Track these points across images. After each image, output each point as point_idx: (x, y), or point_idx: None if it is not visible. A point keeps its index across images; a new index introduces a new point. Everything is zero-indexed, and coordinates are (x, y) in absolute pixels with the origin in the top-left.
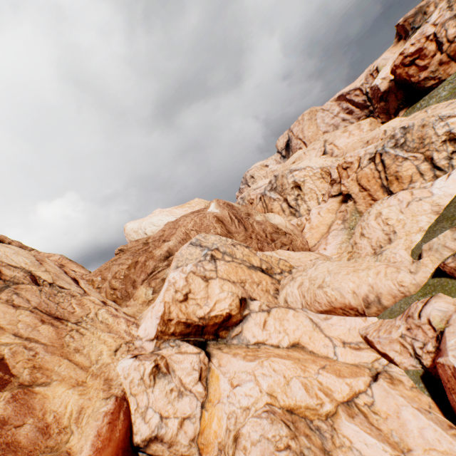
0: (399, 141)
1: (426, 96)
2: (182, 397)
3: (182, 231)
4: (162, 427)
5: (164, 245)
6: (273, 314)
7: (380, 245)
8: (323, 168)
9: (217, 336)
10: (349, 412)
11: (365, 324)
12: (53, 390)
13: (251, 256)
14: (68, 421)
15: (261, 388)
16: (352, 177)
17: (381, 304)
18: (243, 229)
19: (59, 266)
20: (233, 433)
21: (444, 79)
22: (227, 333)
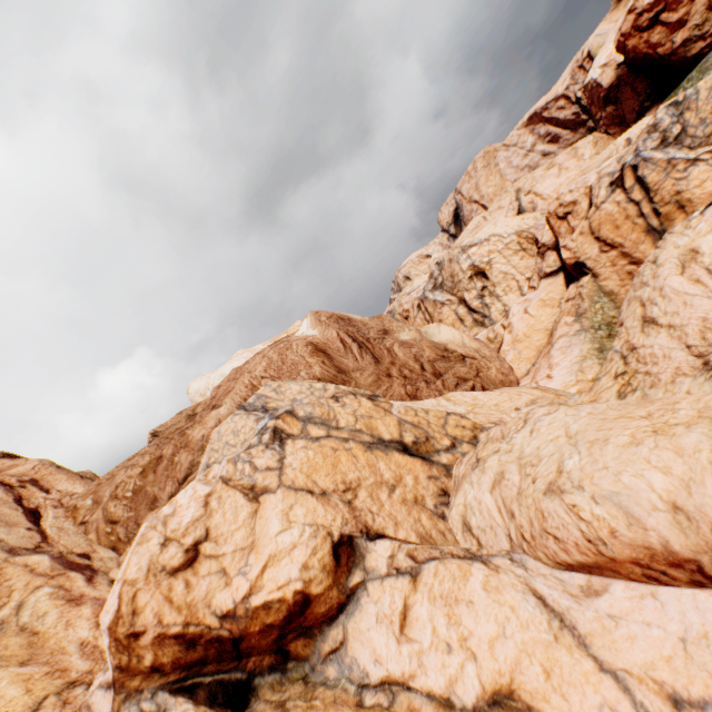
0: (670, 132)
1: (693, 72)
2: None
3: (244, 382)
4: None
5: (211, 416)
6: (428, 583)
7: None
8: (522, 232)
9: (285, 656)
10: None
11: None
12: None
13: (375, 416)
14: None
15: None
16: (580, 229)
17: None
18: (371, 361)
19: (8, 488)
20: None
21: None
22: (310, 644)
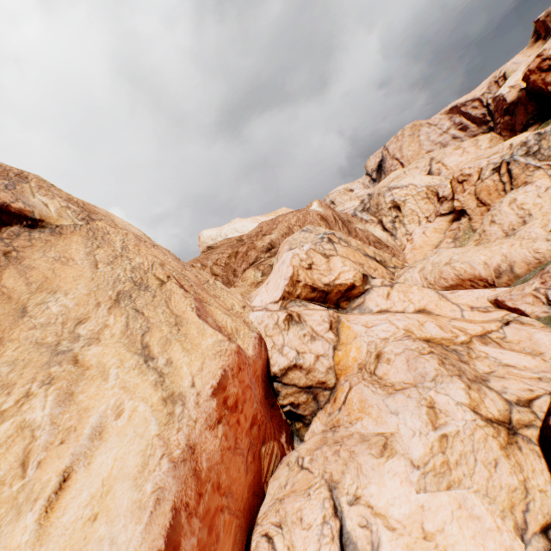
0: (531, 149)
1: None
2: (315, 341)
3: (285, 225)
4: (300, 359)
5: (266, 238)
6: (397, 288)
7: (513, 228)
8: (430, 187)
9: (338, 307)
10: (482, 341)
11: (494, 293)
12: (214, 310)
13: (364, 247)
14: (231, 331)
15: (397, 326)
16: (469, 191)
17: (513, 273)
18: (346, 232)
19: None
20: (374, 353)
21: None
22: (348, 304)
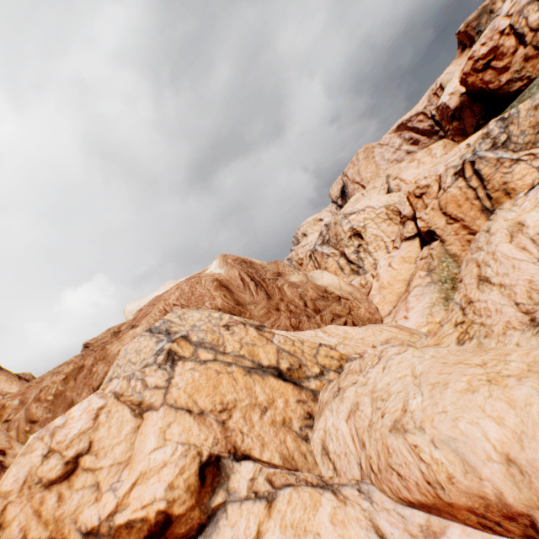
0: (498, 139)
1: (514, 102)
2: None
3: (159, 308)
4: None
5: (128, 334)
6: (282, 510)
7: None
8: (389, 206)
9: None
10: None
11: None
12: None
13: (258, 344)
14: None
15: None
16: (432, 205)
17: None
18: (264, 297)
19: None
20: None
21: (535, 77)
22: None
